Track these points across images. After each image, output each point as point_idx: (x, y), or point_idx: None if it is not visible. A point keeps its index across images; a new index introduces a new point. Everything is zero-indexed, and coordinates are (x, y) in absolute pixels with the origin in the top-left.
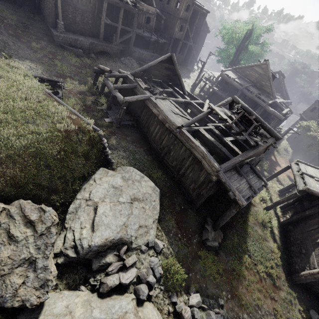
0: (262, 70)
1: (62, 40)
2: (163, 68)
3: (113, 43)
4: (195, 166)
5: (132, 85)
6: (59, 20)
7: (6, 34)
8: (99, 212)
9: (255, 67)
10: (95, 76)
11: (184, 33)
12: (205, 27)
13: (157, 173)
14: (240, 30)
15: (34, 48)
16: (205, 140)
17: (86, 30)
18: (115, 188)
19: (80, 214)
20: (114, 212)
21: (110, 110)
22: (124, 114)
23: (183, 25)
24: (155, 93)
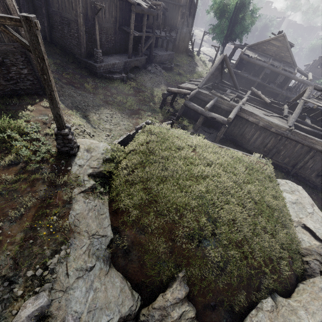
0: (279, 42)
1: (103, 70)
2: (215, 70)
3: (139, 54)
4: (316, 158)
5: (215, 101)
6: (96, 48)
7: (63, 85)
8: (311, 228)
9: (272, 40)
10: (163, 100)
11: (185, 19)
12: (193, 6)
13: (277, 174)
14: (232, 2)
15: (90, 90)
16: (304, 131)
17: (110, 48)
18: (295, 203)
19: (300, 236)
20: (317, 222)
21: (198, 131)
22: (208, 129)
23: (183, 12)
24: (238, 101)
